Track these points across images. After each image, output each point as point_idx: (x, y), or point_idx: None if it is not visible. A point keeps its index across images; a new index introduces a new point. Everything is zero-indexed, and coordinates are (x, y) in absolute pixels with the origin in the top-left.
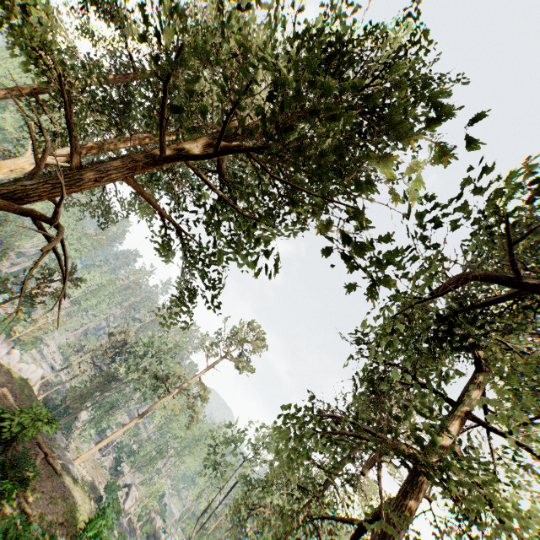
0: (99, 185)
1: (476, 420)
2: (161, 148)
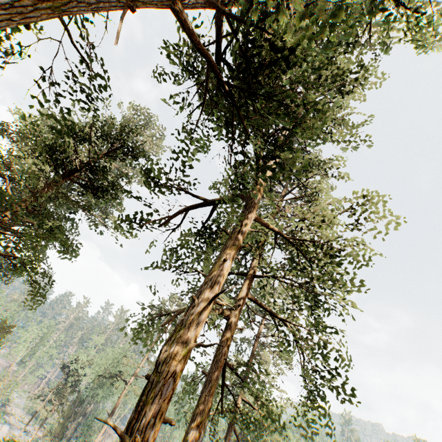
0: None
1: (256, 276)
2: None
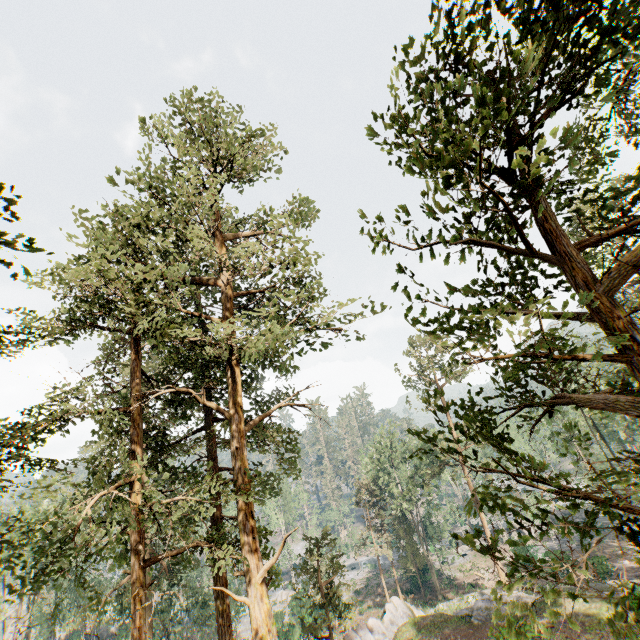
0: None
1: None
2: None
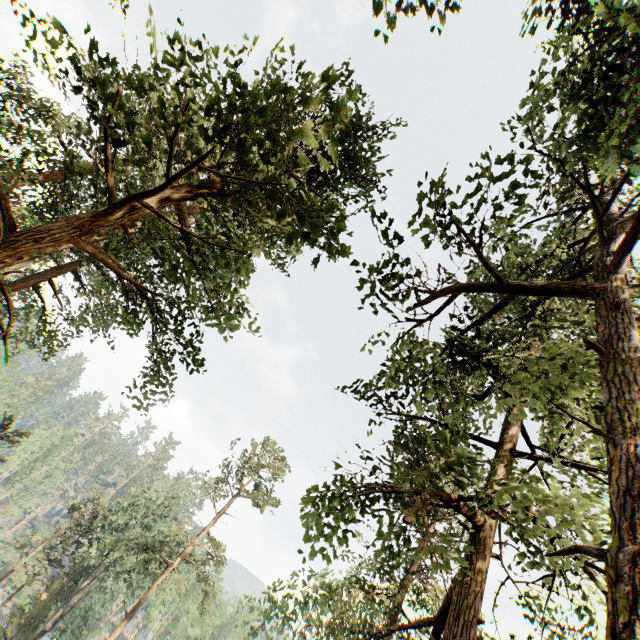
0: (40, 247)
1: (518, 454)
2: (110, 195)
